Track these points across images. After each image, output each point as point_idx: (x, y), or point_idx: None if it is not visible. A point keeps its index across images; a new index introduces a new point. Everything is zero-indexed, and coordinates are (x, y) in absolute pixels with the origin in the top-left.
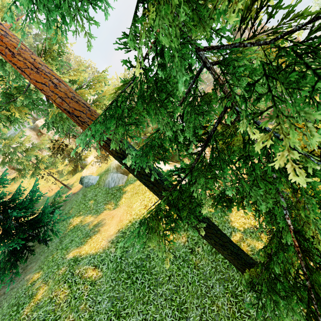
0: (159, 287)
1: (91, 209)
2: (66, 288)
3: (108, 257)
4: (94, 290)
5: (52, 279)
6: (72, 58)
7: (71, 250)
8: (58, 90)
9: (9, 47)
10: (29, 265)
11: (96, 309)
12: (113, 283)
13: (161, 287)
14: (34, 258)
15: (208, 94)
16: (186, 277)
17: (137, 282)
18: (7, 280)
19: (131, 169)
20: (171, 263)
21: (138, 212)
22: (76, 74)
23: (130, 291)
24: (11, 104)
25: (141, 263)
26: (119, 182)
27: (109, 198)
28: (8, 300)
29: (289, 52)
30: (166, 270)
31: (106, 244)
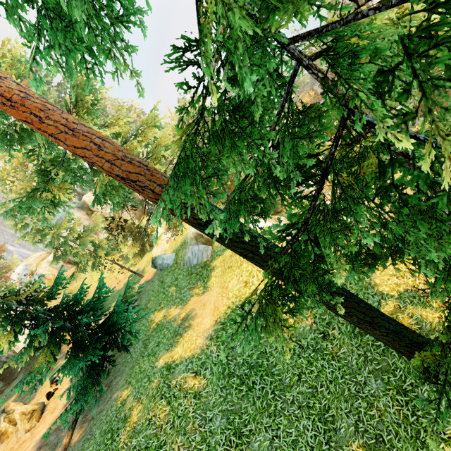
0: (287, 391)
1: (173, 298)
2: (165, 405)
3: (209, 358)
4: (200, 404)
5: (145, 395)
6: (108, 103)
7: (160, 355)
8: (103, 152)
9: (34, 112)
10: (113, 380)
11: (208, 429)
12: (223, 393)
13: (290, 391)
14: (117, 371)
15: (313, 106)
16: (323, 373)
17: (255, 388)
18: (92, 402)
19: (219, 238)
20: (298, 356)
21: (237, 294)
22: (118, 124)
23: (248, 401)
24: (50, 183)
25: (256, 361)
26: (202, 257)
27: (194, 280)
28: (99, 426)
29: (448, 4)
30: (292, 366)
31: (203, 342)
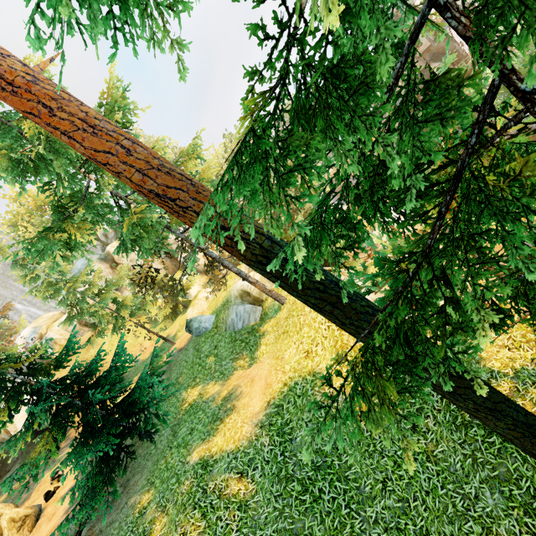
0: (367, 505)
1: (212, 371)
2: (198, 519)
3: (260, 453)
4: (247, 518)
5: (172, 502)
6: (142, 141)
7: (194, 447)
8: (133, 158)
9: (43, 100)
10: (131, 479)
11: None
12: (279, 503)
13: (371, 505)
14: (137, 466)
15: (449, 70)
16: (417, 479)
17: (322, 498)
18: (102, 508)
19: (286, 283)
20: (380, 455)
21: (295, 366)
22: None
23: (314, 517)
24: (66, 221)
25: (323, 459)
26: (249, 320)
27: (238, 348)
28: None
29: None
30: (373, 469)
31: (252, 431)
